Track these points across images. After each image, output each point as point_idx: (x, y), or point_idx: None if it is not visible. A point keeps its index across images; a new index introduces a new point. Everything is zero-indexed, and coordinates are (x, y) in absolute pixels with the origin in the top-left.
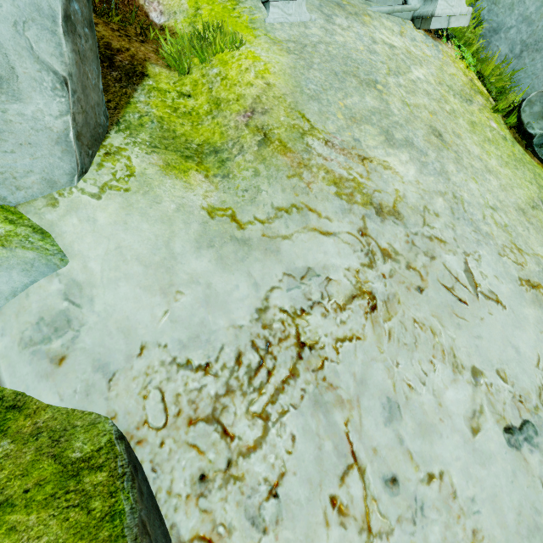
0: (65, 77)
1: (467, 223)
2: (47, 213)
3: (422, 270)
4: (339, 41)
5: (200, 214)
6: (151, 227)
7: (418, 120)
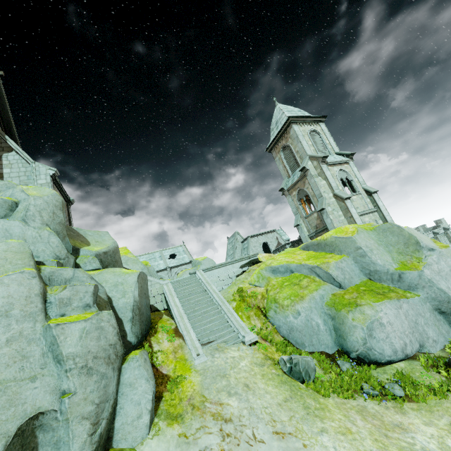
0: (150, 410)
1: (255, 416)
2: (141, 447)
3: (239, 437)
4: (216, 363)
5: (177, 437)
6: (164, 445)
7: (240, 382)
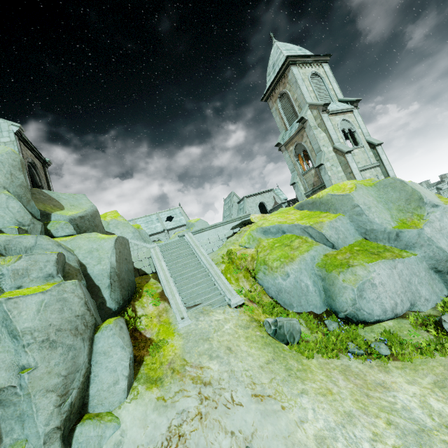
0: (127, 376)
1: (235, 379)
2: (119, 411)
3: (217, 400)
4: (199, 327)
5: (155, 400)
6: (142, 408)
7: (223, 346)
